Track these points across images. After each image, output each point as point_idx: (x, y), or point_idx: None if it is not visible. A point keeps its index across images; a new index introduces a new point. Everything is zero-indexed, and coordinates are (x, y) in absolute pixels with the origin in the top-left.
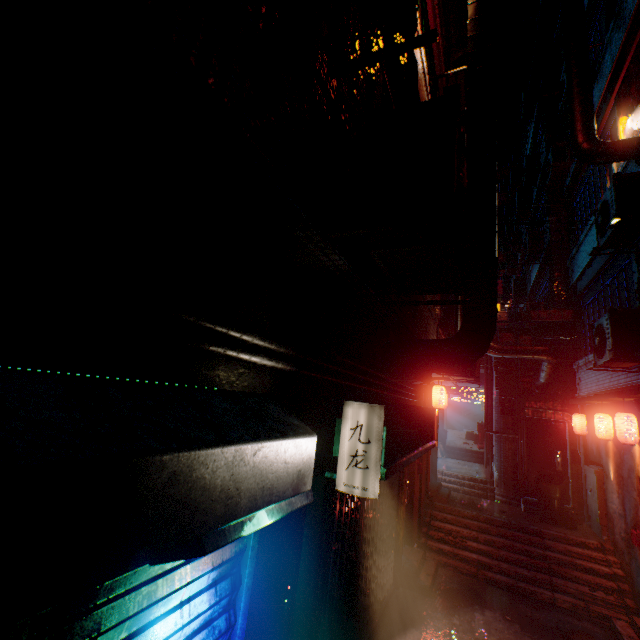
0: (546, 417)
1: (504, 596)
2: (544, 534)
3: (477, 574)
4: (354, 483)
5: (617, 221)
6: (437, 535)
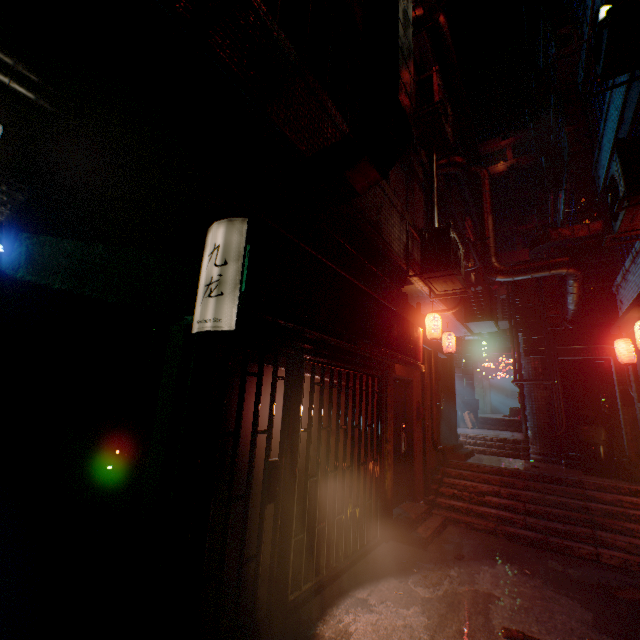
0: (584, 355)
1: (528, 552)
2: (586, 484)
3: (495, 529)
4: (206, 317)
5: (608, 14)
6: (448, 491)
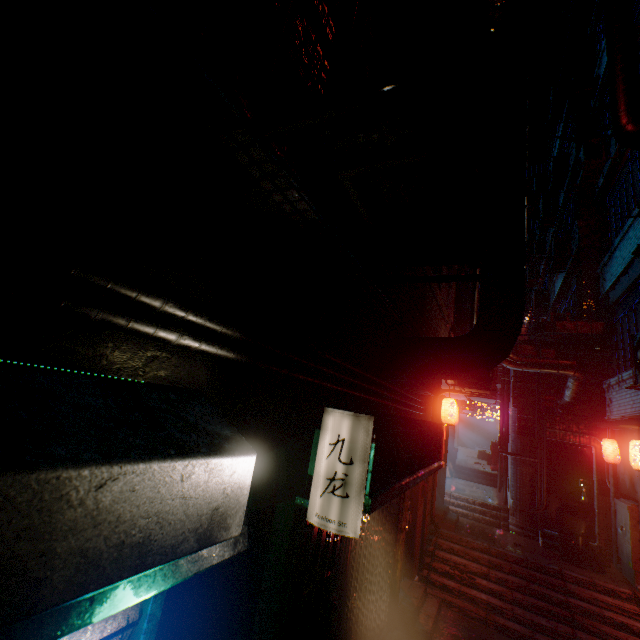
0: (570, 440)
1: None
2: (566, 576)
3: (486, 619)
4: (329, 515)
5: None
6: (441, 568)
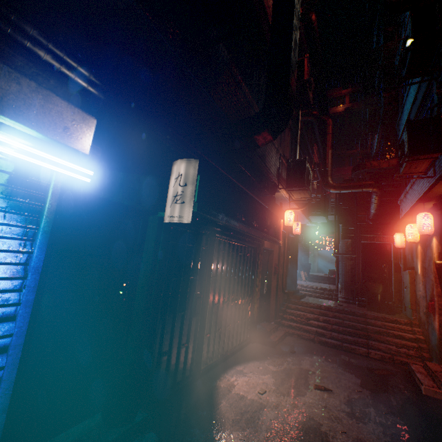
0: (377, 241)
1: (331, 351)
2: (368, 316)
3: (314, 339)
4: (174, 214)
5: (411, 43)
6: (289, 317)
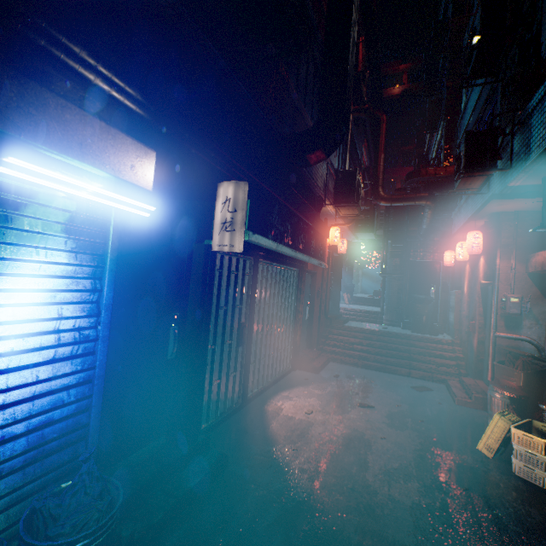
0: (426, 259)
1: (374, 373)
2: (412, 338)
3: (357, 363)
4: (224, 243)
5: (478, 41)
6: (332, 343)
